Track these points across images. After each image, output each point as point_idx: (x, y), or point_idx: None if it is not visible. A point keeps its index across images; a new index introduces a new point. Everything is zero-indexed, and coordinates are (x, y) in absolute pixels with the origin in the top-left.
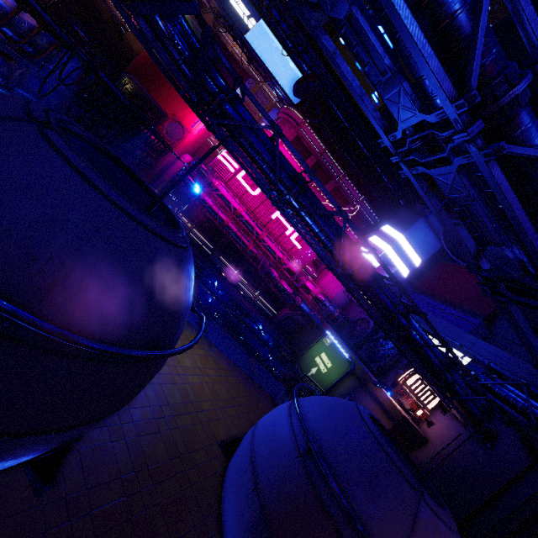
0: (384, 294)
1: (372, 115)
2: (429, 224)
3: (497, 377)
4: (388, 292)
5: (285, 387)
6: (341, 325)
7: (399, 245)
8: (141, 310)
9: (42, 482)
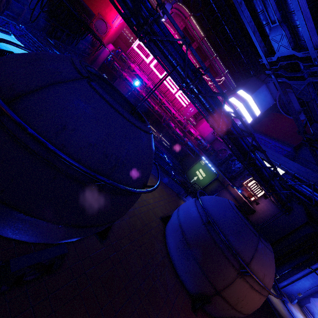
0: (242, 140)
1: (259, 45)
2: (269, 88)
3: (297, 180)
4: (245, 139)
5: (182, 188)
6: (210, 153)
7: (248, 103)
8: (142, 170)
9: (102, 239)
